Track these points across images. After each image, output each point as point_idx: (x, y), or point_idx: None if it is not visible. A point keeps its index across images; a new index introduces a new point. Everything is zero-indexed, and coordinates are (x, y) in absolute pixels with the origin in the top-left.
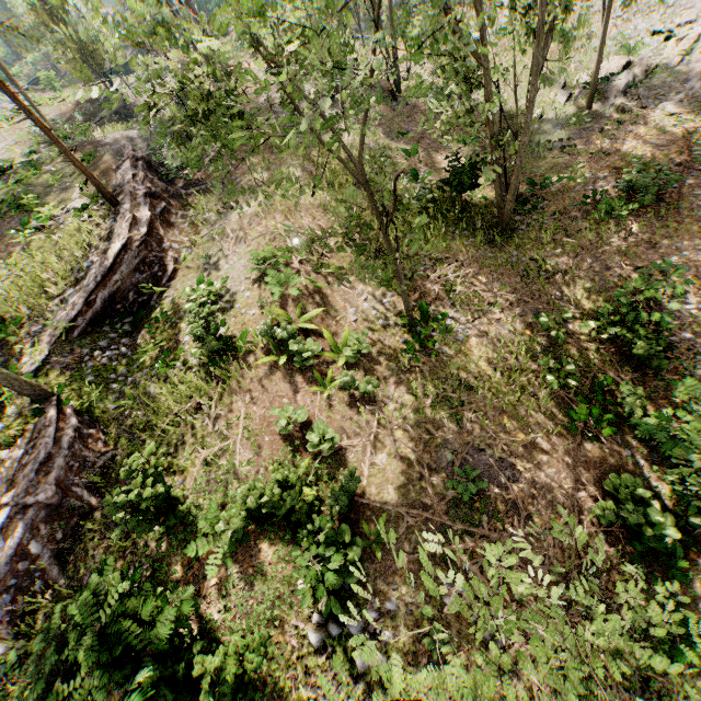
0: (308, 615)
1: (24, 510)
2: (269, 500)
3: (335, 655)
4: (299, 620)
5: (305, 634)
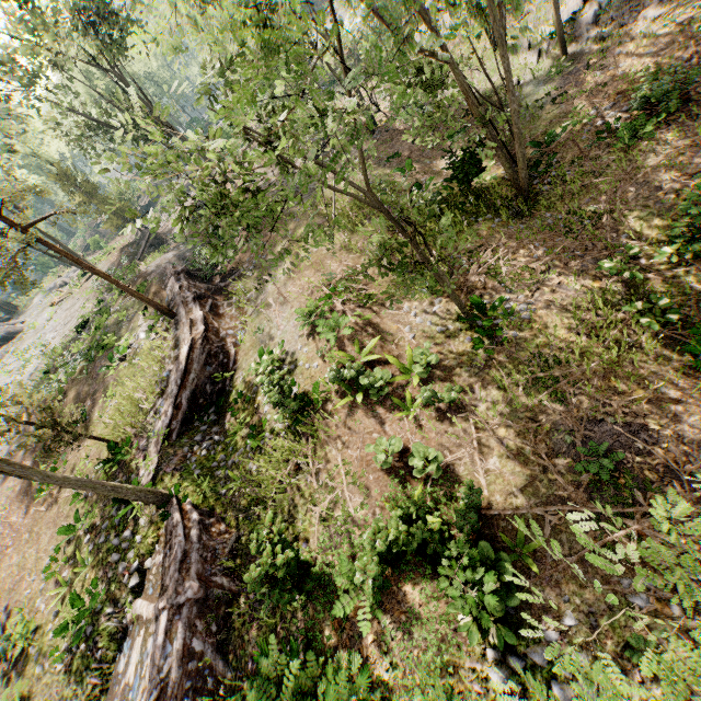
0: (480, 652)
1: (178, 611)
2: (396, 537)
3: (528, 693)
4: (473, 661)
5: (485, 676)
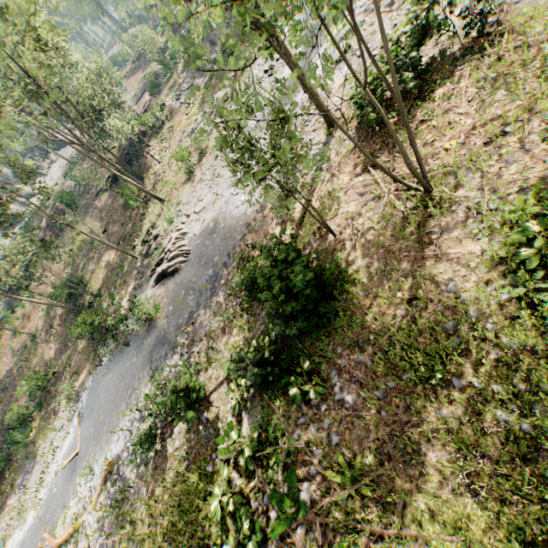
0: None
1: None
2: None
3: None
4: None
5: None
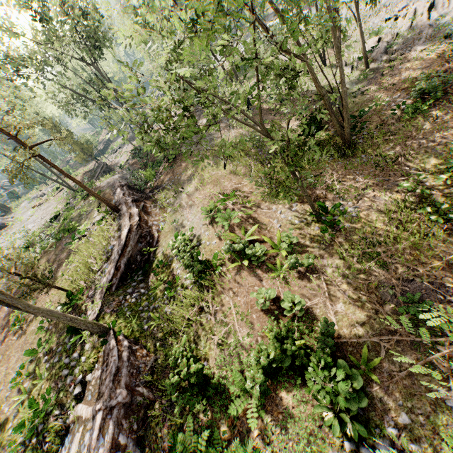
0: (339, 444)
1: (110, 411)
2: (275, 356)
3: None
4: (334, 450)
5: None
